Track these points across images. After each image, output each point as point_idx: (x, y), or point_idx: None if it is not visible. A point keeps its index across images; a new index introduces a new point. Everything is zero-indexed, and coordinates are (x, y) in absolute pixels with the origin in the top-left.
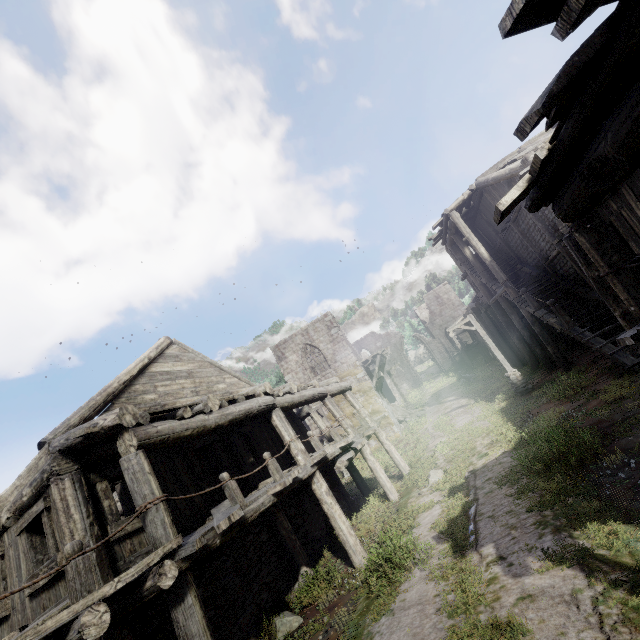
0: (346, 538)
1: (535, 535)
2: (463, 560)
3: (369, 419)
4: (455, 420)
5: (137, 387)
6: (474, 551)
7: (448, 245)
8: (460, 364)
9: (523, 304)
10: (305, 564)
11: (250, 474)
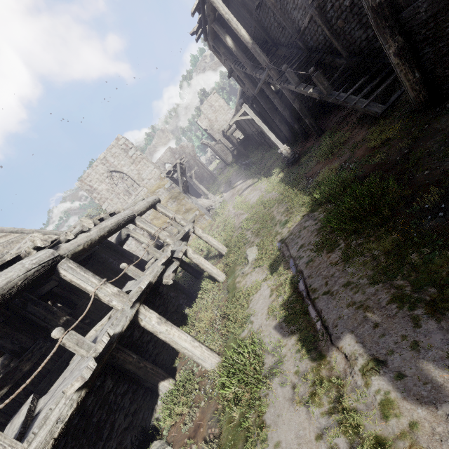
0: (192, 353)
1: (408, 320)
2: (326, 366)
3: (184, 222)
4: (248, 198)
5: None
6: (332, 347)
7: (210, 39)
8: (238, 156)
9: (285, 83)
10: (162, 380)
11: (27, 384)
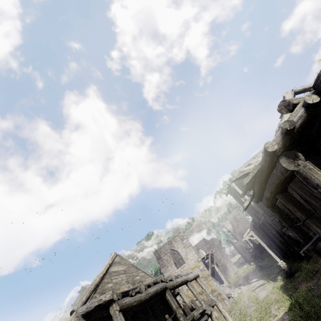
0: None
1: None
2: None
3: (211, 295)
4: (259, 294)
5: (105, 280)
6: None
7: (233, 195)
8: (255, 256)
9: (275, 225)
10: None
11: None
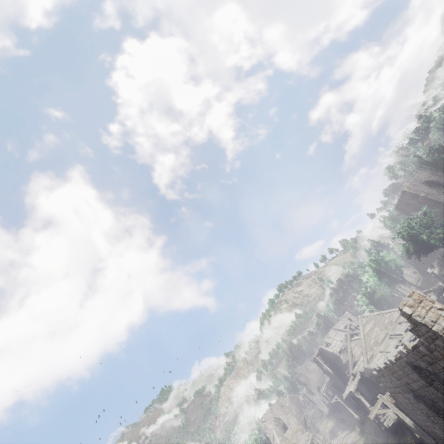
0: None
1: None
2: None
3: None
4: (347, 441)
5: None
6: None
7: (315, 362)
8: (332, 409)
9: None
10: None
11: None
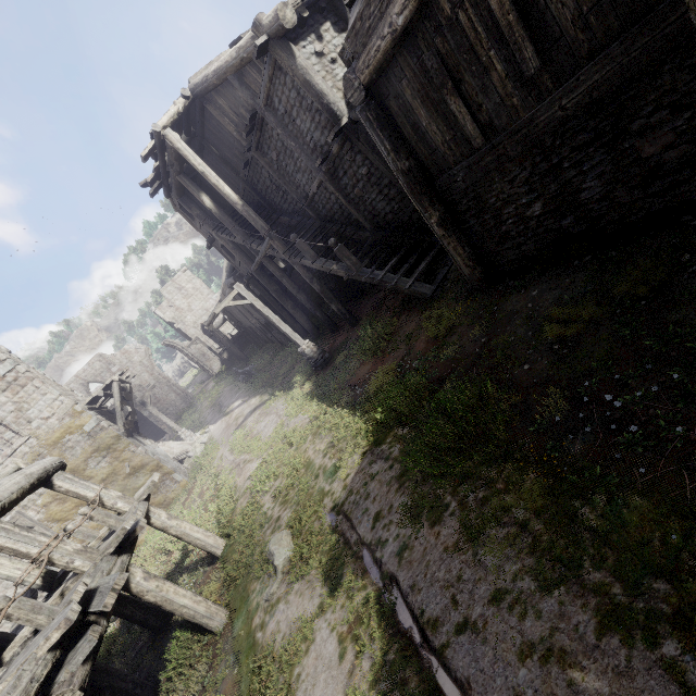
0: None
1: (666, 679)
2: None
3: (124, 503)
4: (257, 429)
5: None
6: None
7: (175, 196)
8: (231, 360)
9: (297, 257)
10: None
11: None
